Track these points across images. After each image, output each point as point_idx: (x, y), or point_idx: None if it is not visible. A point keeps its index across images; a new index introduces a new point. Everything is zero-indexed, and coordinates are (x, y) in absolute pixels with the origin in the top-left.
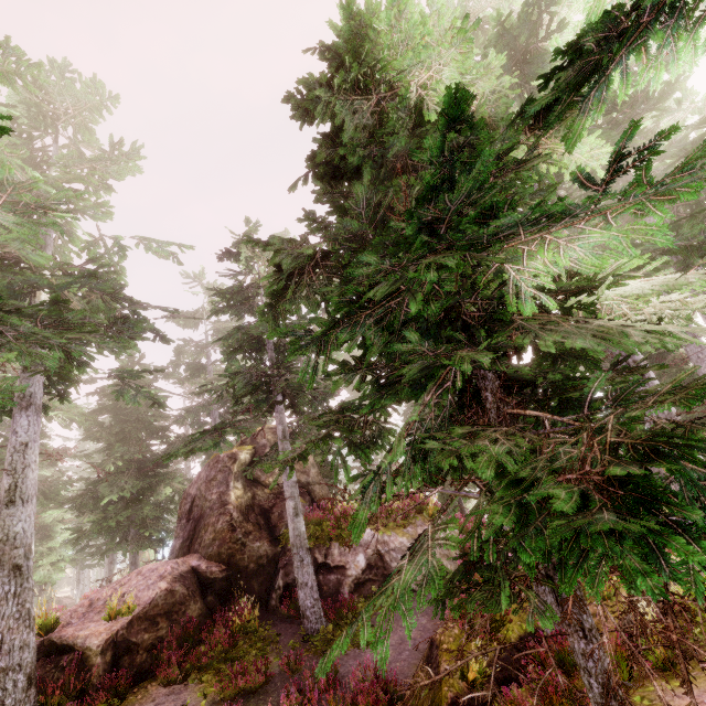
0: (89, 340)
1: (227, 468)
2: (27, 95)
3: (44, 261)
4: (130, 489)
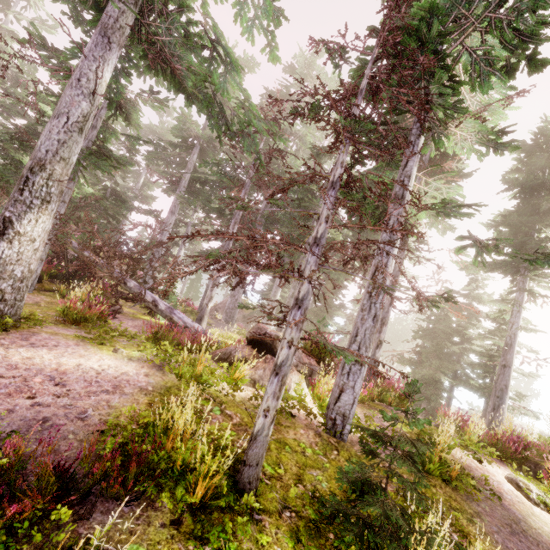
0: None
1: None
2: None
3: None
4: None
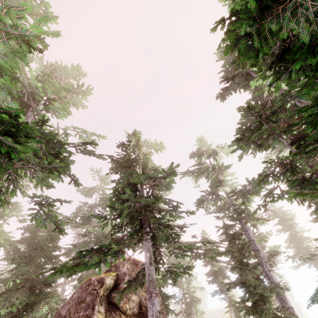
0: (21, 142)
1: (95, 291)
2: (45, 70)
3: None
4: (18, 304)
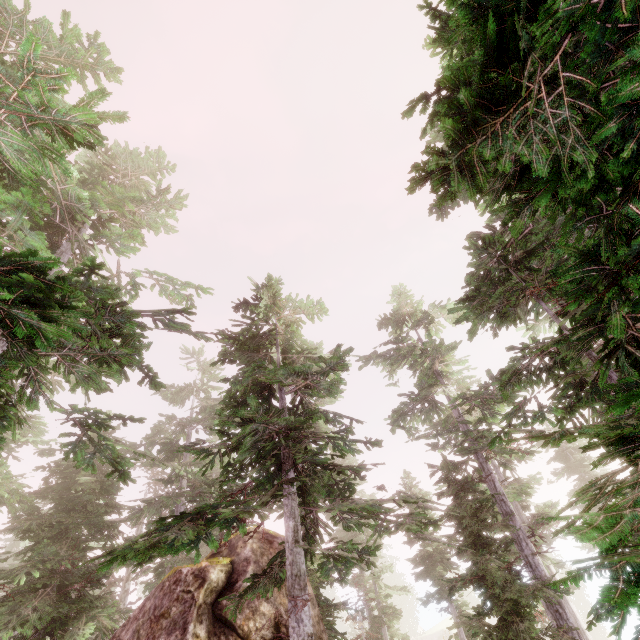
0: (53, 316)
1: (189, 594)
2: (95, 160)
3: (42, 246)
4: (36, 621)
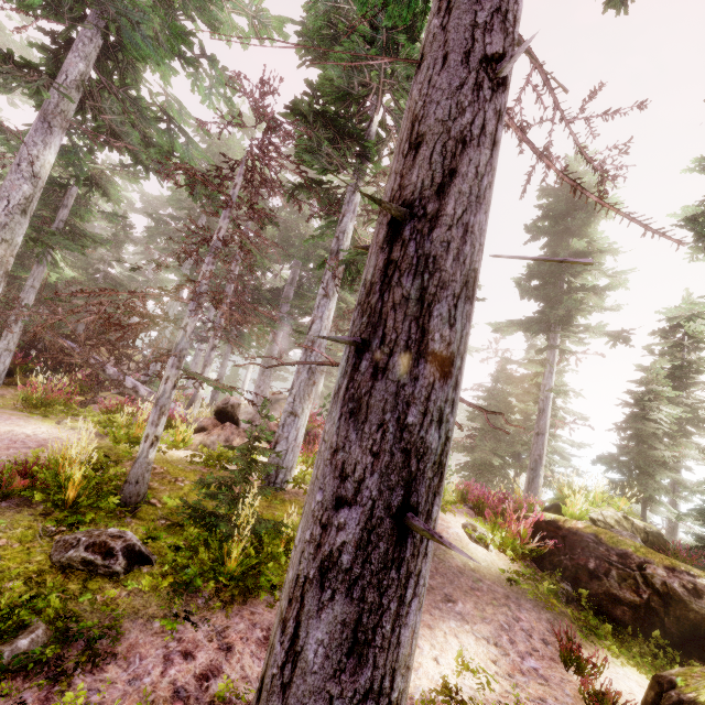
0: None
1: None
2: None
3: None
4: None
